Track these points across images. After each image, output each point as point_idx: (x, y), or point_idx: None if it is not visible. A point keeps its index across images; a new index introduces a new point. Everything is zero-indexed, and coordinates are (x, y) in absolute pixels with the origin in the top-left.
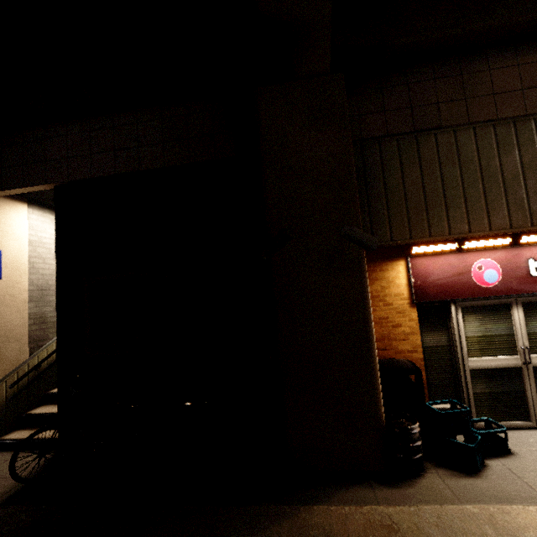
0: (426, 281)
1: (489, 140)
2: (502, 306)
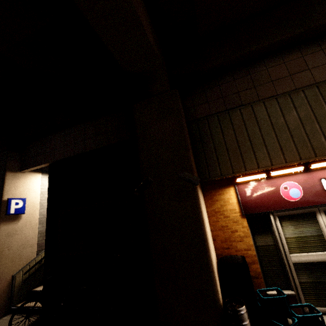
0: (249, 199)
1: (274, 107)
2: (309, 214)
